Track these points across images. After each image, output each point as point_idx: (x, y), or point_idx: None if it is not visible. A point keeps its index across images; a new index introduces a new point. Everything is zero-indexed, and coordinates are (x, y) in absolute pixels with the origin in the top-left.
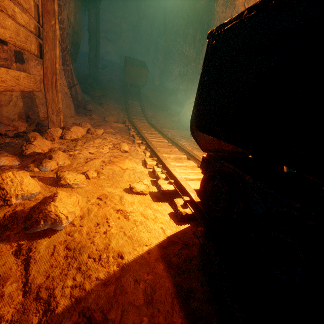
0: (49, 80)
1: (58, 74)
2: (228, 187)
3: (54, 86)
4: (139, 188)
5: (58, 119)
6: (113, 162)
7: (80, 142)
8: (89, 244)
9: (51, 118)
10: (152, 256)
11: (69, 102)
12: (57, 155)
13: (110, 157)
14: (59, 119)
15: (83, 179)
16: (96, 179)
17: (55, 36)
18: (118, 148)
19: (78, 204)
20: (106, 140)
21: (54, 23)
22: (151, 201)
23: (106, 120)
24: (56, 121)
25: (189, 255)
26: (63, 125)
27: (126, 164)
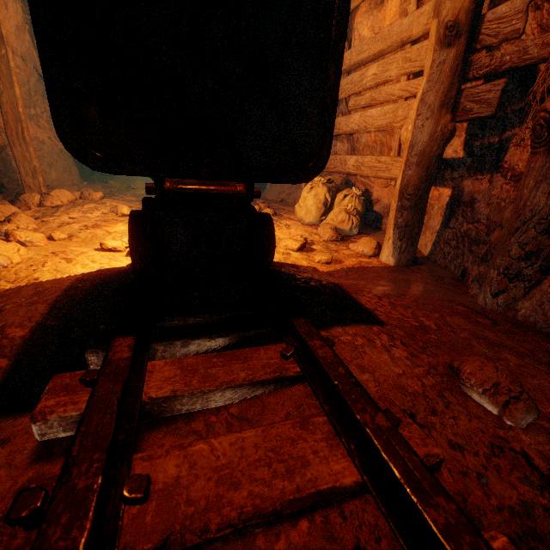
0: (13, 129)
1: (25, 121)
2: (143, 208)
3: (21, 137)
4: (110, 244)
5: (36, 183)
6: (99, 226)
7: (65, 208)
8: (12, 275)
9: (26, 182)
10: (68, 278)
11: (68, 163)
12: (18, 218)
13: (98, 221)
14: (38, 182)
15: (40, 238)
16: (66, 242)
17: (10, 69)
18: (115, 211)
19: (18, 253)
20: (104, 205)
21: (5, 53)
22: (123, 256)
23: (131, 187)
24: (35, 185)
25: (103, 274)
26: (44, 190)
27: (117, 228)
